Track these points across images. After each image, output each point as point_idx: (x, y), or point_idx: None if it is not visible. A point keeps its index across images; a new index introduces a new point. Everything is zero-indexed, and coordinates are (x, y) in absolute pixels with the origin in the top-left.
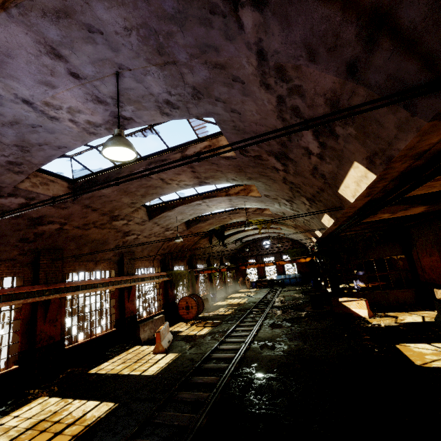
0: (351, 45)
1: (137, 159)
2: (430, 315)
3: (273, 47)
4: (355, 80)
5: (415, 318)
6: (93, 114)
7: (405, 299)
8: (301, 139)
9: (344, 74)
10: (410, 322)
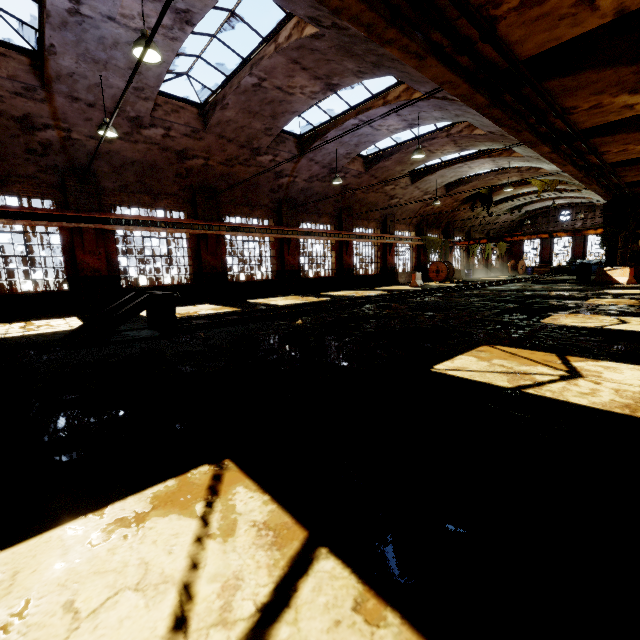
0: None
1: (413, 138)
2: None
3: None
4: None
5: None
6: (399, 125)
7: None
8: None
9: None
10: None
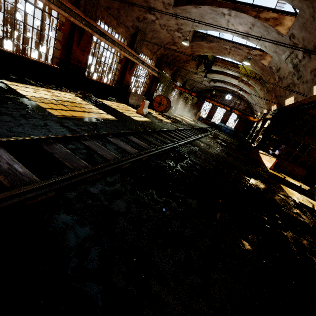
0: None
1: None
2: (305, 187)
3: None
4: None
5: (296, 183)
6: None
7: (296, 174)
8: None
9: None
10: (292, 182)
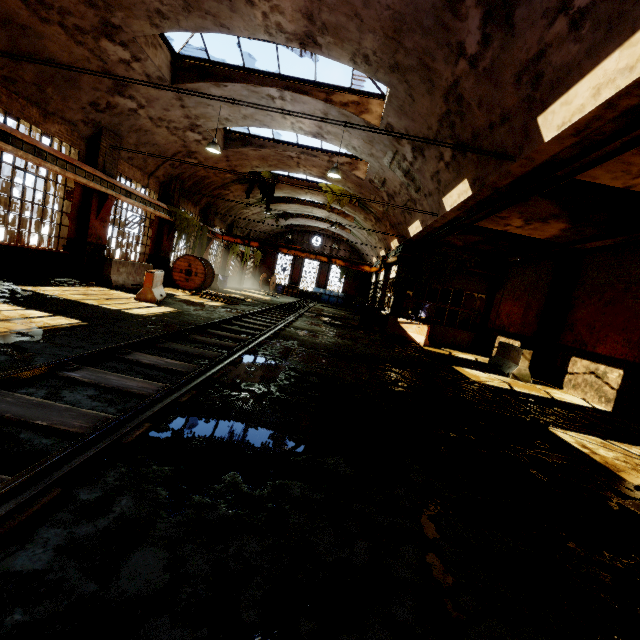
0: None
1: None
2: (482, 359)
3: None
4: None
5: (469, 357)
6: None
7: (462, 342)
8: None
9: None
10: (464, 358)
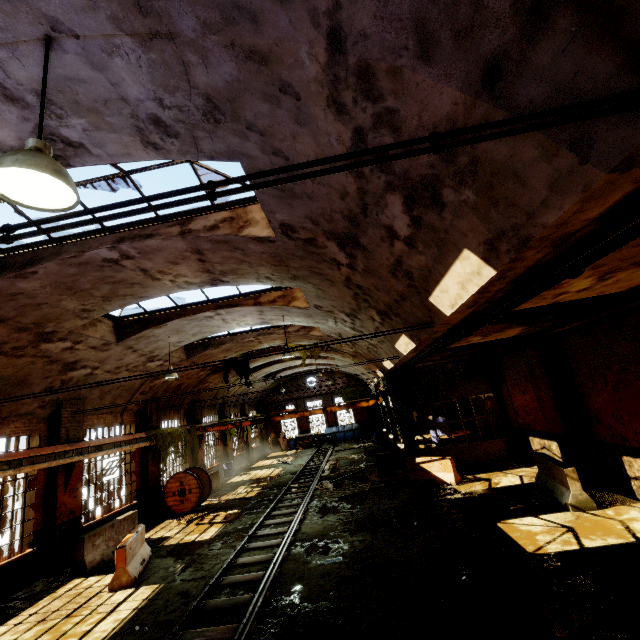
0: (499, 23)
1: (96, 230)
2: (528, 473)
3: (360, 24)
4: (493, 98)
5: (512, 480)
6: None
7: (496, 453)
8: (383, 212)
9: (477, 85)
10: (507, 485)
